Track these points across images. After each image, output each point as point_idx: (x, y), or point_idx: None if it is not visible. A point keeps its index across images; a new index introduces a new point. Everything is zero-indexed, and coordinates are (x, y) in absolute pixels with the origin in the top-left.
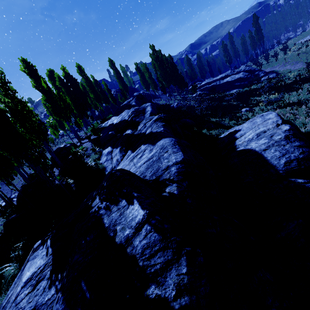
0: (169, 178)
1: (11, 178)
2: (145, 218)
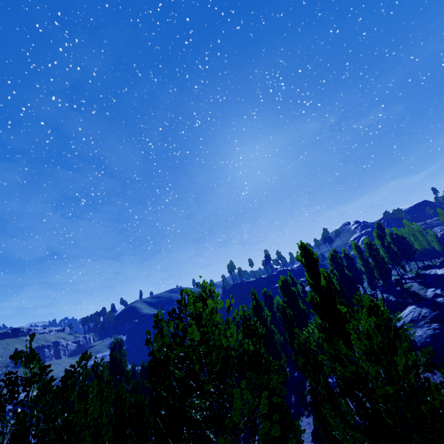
0: None
1: (376, 290)
2: (443, 299)
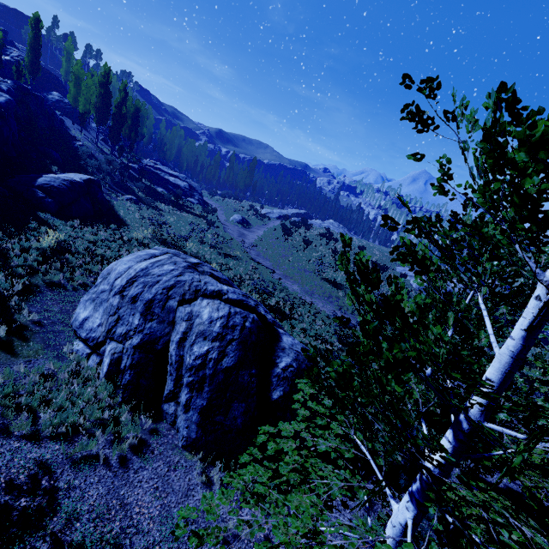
0: None
1: None
2: None
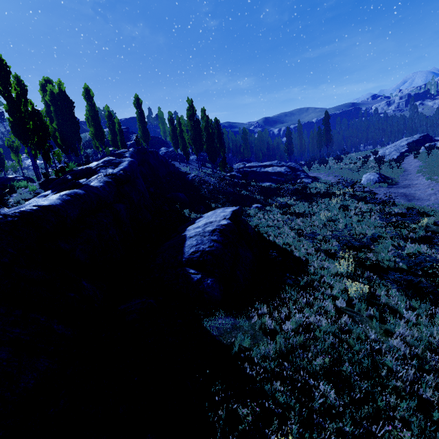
0: (9, 213)
1: None
2: None
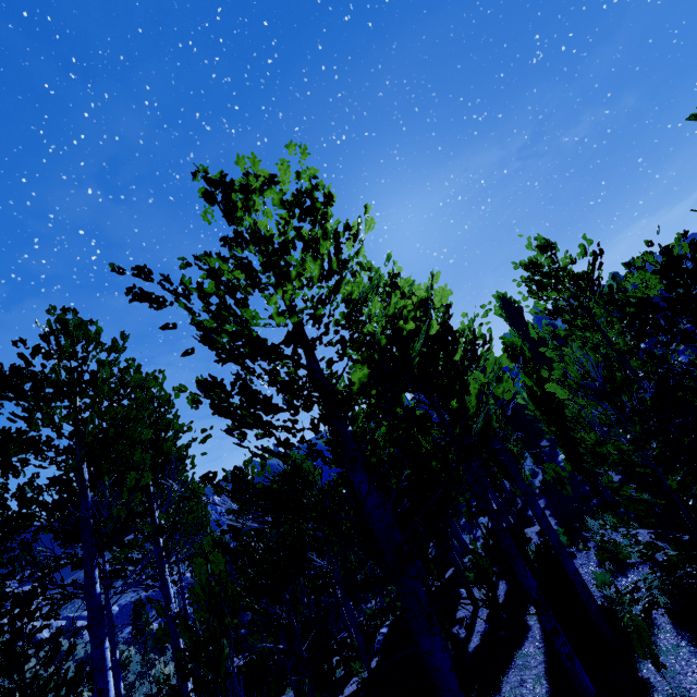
0: None
1: None
2: None
